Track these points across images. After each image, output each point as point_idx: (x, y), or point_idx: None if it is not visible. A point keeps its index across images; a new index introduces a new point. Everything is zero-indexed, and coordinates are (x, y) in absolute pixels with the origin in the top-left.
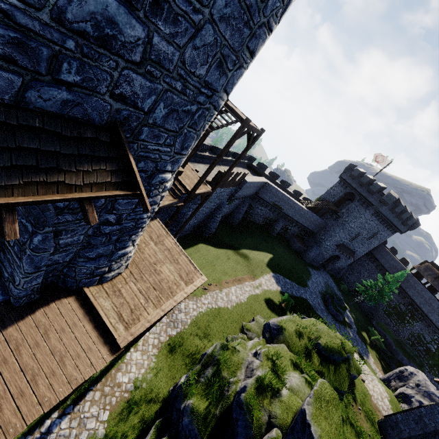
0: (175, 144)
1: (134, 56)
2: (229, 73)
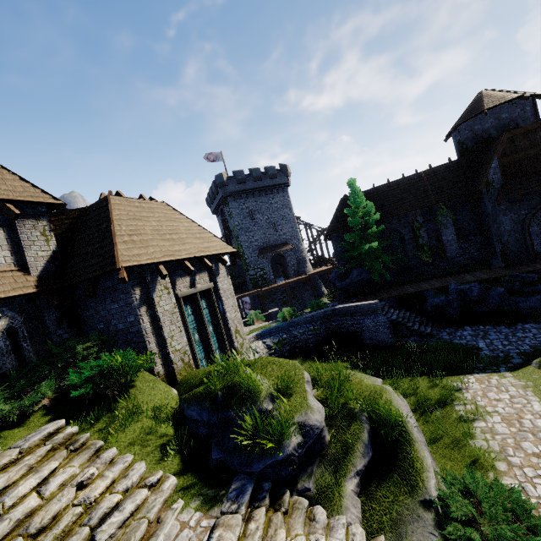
0: (296, 240)
1: (282, 235)
2: (294, 227)
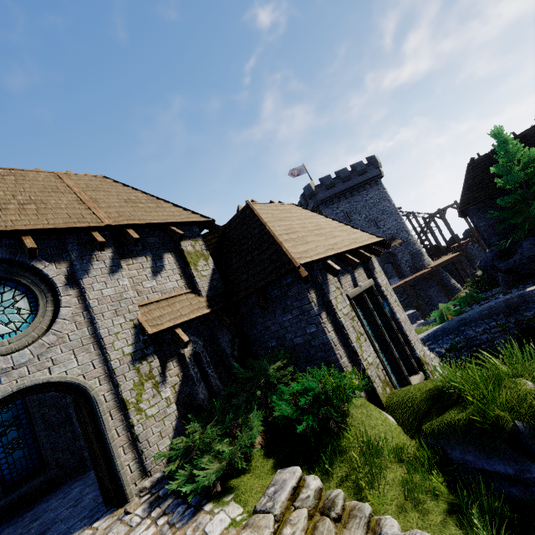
0: (404, 232)
1: (386, 230)
2: (398, 219)
